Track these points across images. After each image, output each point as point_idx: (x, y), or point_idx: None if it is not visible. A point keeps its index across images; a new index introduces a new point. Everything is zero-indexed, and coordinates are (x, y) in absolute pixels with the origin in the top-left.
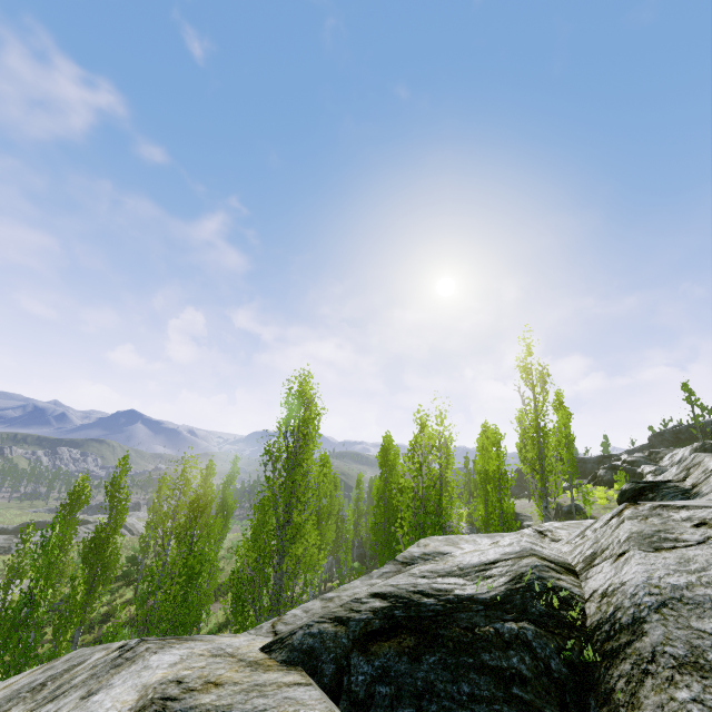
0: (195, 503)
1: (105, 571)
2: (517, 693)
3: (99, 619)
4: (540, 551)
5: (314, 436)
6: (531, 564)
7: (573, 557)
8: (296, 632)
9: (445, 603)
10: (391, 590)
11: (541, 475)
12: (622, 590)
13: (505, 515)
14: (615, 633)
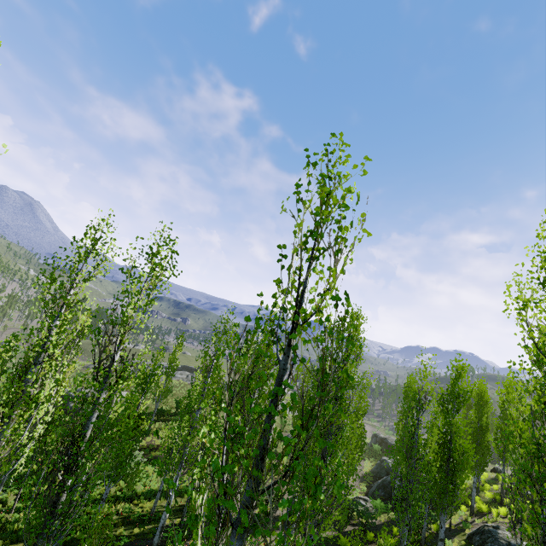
0: None
1: None
2: None
3: None
4: None
5: None
6: None
7: None
8: None
9: None
10: None
11: None
12: None
13: None
14: None
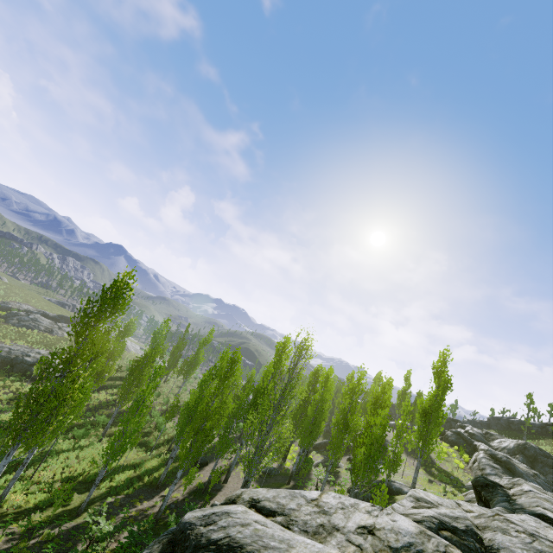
0: (215, 371)
1: (139, 382)
2: (472, 552)
3: (113, 403)
4: (469, 518)
5: (305, 367)
6: (469, 523)
7: (477, 523)
8: (424, 522)
9: (452, 526)
10: (435, 516)
11: (424, 438)
12: (495, 540)
13: (398, 453)
14: (492, 549)
